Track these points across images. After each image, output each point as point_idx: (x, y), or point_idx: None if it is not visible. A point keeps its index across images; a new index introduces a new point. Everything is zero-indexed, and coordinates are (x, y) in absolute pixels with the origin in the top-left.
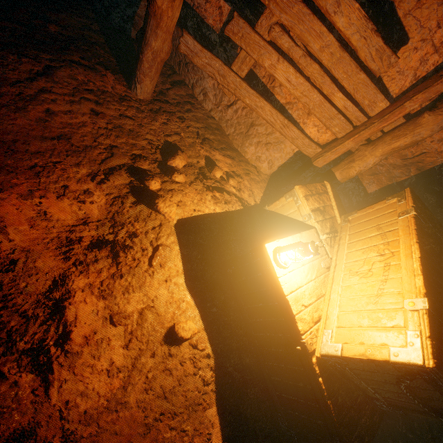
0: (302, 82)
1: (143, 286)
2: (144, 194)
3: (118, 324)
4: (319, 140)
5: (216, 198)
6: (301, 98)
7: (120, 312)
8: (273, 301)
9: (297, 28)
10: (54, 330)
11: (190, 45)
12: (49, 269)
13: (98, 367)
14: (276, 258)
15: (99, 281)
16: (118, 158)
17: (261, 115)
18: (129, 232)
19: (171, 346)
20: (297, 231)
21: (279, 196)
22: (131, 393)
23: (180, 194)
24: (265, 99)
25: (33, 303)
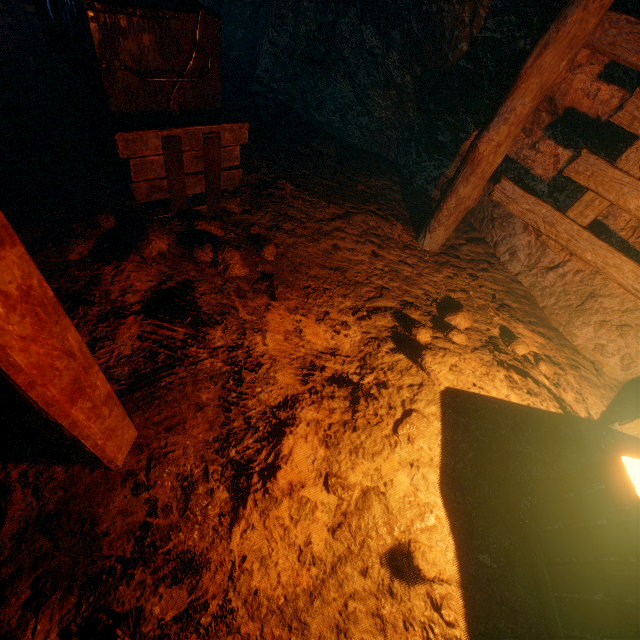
0: None
1: (377, 456)
2: (407, 343)
3: (331, 492)
4: None
5: (512, 380)
6: None
7: (338, 475)
8: (638, 594)
9: None
10: (264, 455)
11: (508, 191)
12: (284, 386)
13: (290, 537)
14: None
15: (328, 422)
16: (386, 300)
17: (613, 278)
18: (378, 381)
19: (395, 576)
20: None
21: None
22: (317, 615)
23: (456, 356)
24: (624, 254)
25: (259, 413)
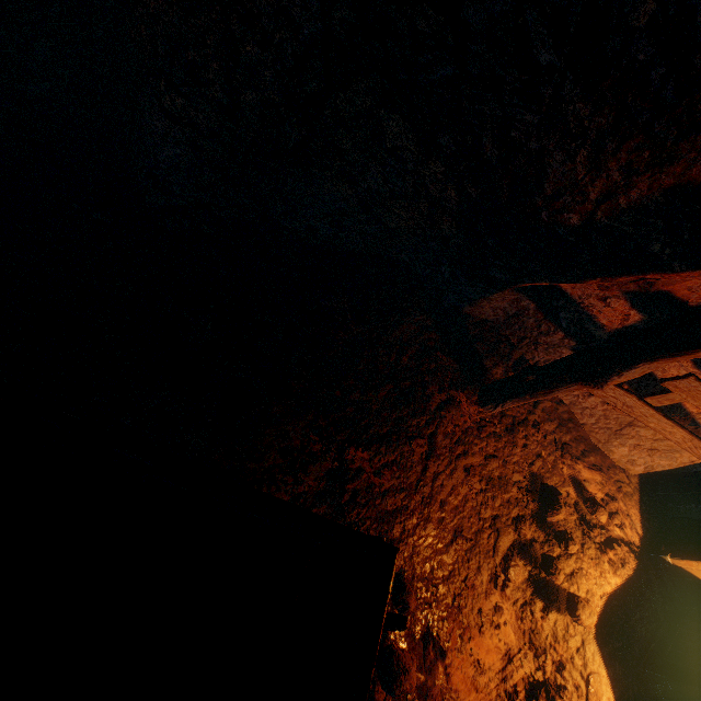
0: None
1: None
2: (549, 592)
3: None
4: None
5: (611, 561)
6: None
7: None
8: None
9: None
10: None
11: None
12: None
13: None
14: None
15: None
16: (502, 533)
17: (663, 435)
18: (553, 660)
19: None
20: None
21: (655, 507)
22: None
23: (582, 576)
24: (680, 425)
25: None
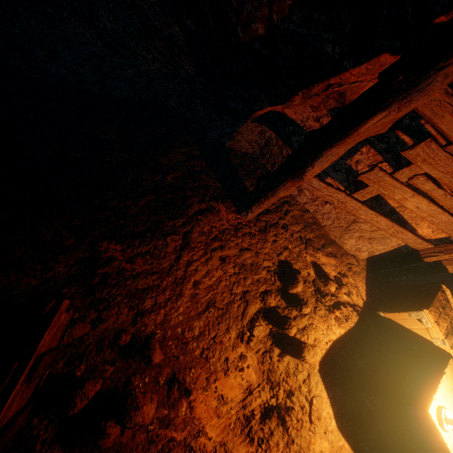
0: (433, 208)
1: (310, 445)
2: (285, 342)
3: None
4: (431, 237)
5: (337, 317)
6: (426, 217)
7: None
8: None
9: (446, 179)
10: None
11: (314, 184)
12: None
13: None
14: (443, 425)
15: None
16: (251, 303)
17: (373, 225)
18: (285, 390)
19: None
20: (423, 346)
21: (378, 281)
22: None
23: (312, 329)
24: (383, 215)
25: None
